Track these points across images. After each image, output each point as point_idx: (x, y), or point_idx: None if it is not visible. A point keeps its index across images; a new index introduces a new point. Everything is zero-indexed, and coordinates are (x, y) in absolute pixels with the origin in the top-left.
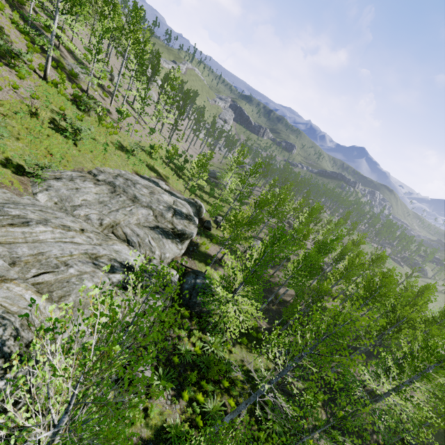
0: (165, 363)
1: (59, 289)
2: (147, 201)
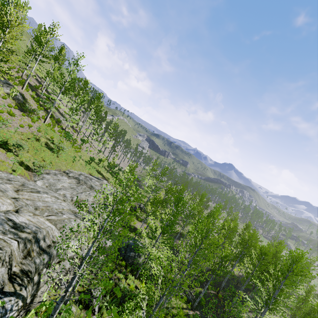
0: (110, 295)
1: (60, 223)
2: (98, 189)
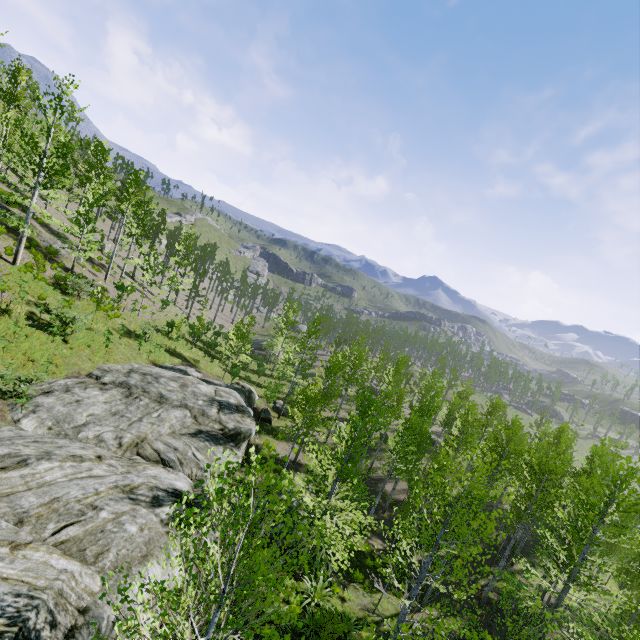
0: None
1: (93, 544)
2: (179, 398)
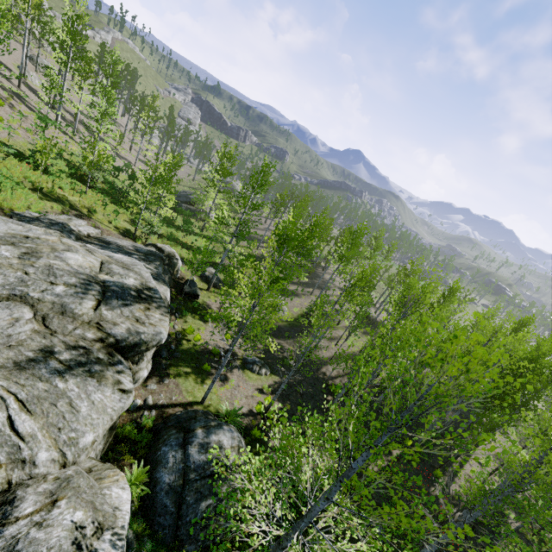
0: None
1: None
2: (8, 281)
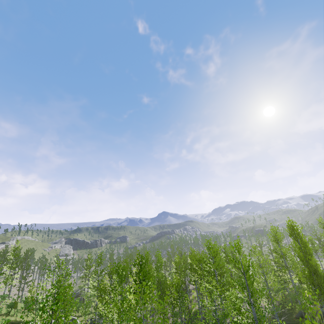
0: None
1: None
2: None
